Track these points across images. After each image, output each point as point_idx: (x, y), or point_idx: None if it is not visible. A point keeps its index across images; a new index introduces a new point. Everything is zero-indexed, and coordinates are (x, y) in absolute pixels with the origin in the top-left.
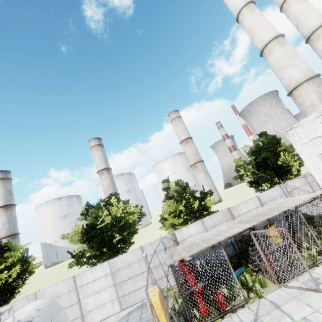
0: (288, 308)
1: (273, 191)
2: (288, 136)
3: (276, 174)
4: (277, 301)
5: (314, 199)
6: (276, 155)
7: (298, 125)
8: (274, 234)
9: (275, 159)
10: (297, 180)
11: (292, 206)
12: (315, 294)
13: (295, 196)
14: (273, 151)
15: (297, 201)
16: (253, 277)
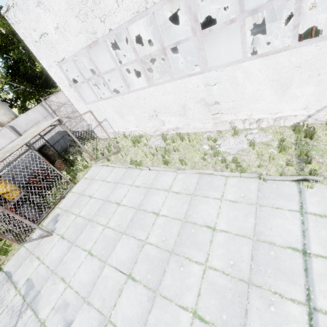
0: (19, 274)
1: (33, 113)
2: (12, 23)
3: (37, 87)
4: (13, 268)
5: (51, 129)
6: (31, 56)
7: (13, 2)
8: (5, 191)
9: (33, 62)
10: (63, 94)
11: (16, 149)
12: (49, 238)
13: (43, 123)
14: (28, 49)
15: (31, 136)
16: (3, 241)
